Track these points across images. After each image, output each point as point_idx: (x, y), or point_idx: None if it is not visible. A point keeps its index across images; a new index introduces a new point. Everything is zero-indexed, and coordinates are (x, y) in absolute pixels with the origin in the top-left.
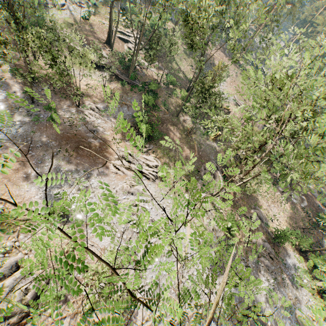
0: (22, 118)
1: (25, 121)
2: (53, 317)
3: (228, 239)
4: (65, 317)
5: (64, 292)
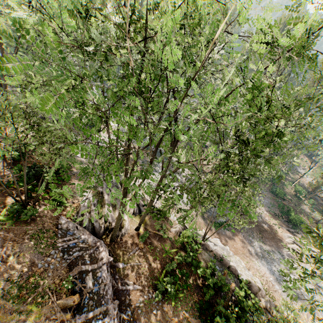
0: None
1: None
2: None
3: None
4: None
5: None
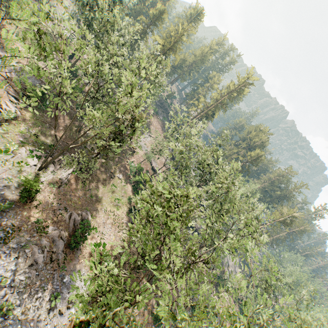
0: None
1: None
2: None
3: (14, 206)
4: None
5: None
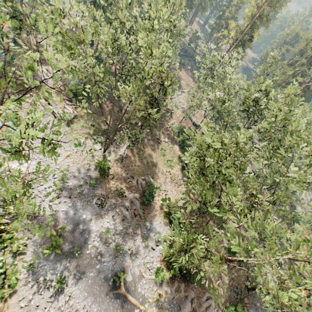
0: None
1: None
2: None
3: (98, 182)
4: None
5: None
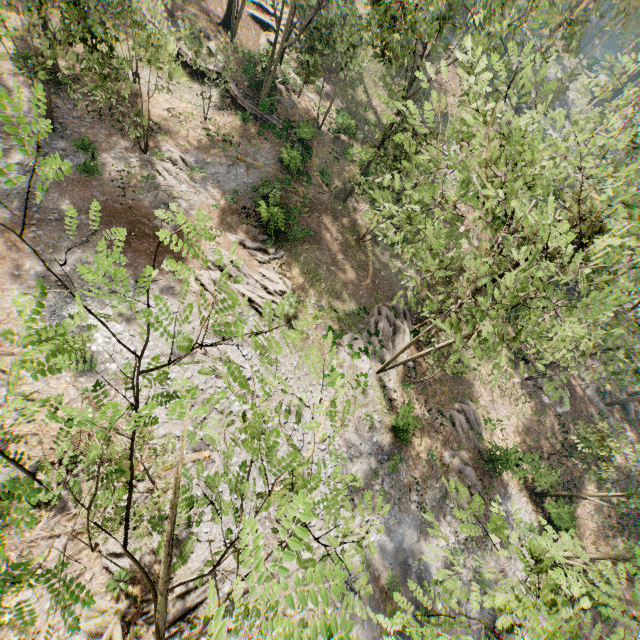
0: (27, 160)
1: (32, 166)
2: (36, 533)
3: (396, 450)
4: (58, 536)
5: (62, 494)
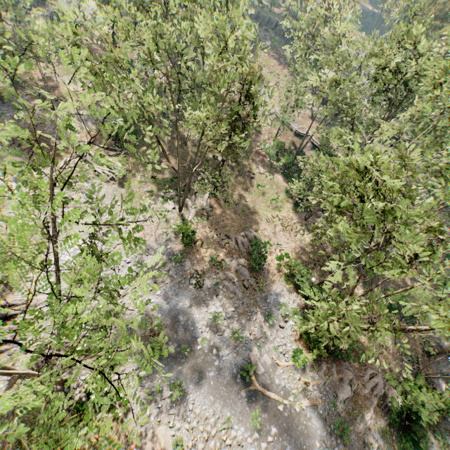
0: None
1: None
2: None
3: (185, 254)
4: None
5: None
